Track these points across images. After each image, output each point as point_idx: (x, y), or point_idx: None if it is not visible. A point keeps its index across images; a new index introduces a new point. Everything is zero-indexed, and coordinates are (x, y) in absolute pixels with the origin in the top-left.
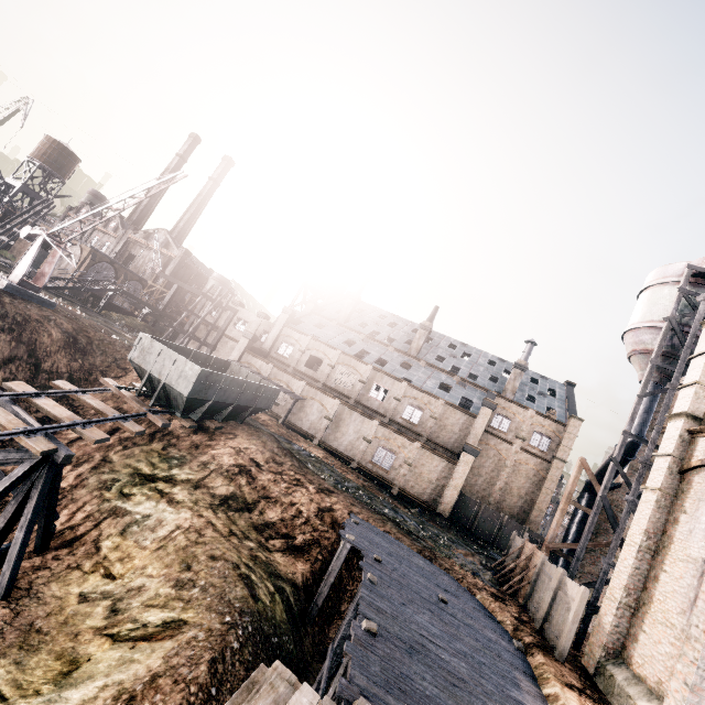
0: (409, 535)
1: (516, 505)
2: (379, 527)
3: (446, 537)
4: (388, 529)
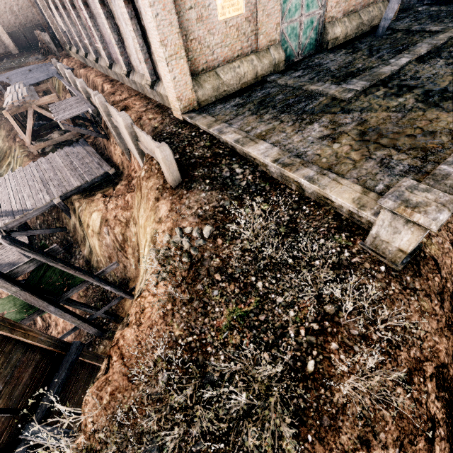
0: (11, 68)
1: (33, 13)
2: (0, 75)
3: (24, 58)
4: (3, 73)
